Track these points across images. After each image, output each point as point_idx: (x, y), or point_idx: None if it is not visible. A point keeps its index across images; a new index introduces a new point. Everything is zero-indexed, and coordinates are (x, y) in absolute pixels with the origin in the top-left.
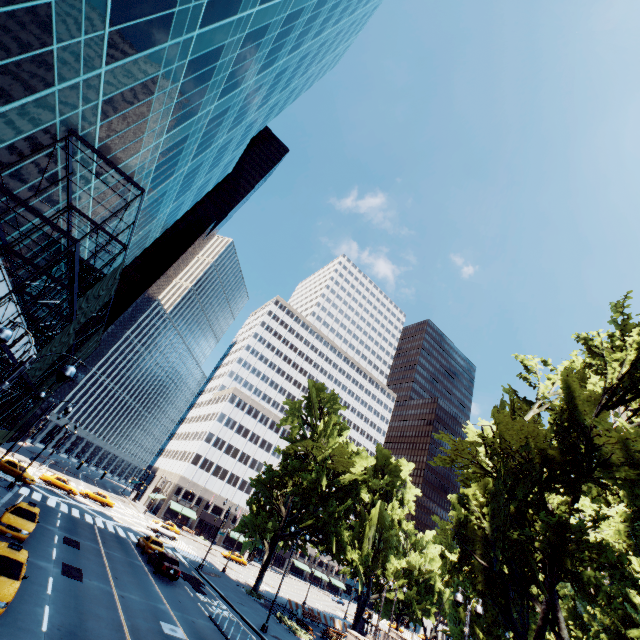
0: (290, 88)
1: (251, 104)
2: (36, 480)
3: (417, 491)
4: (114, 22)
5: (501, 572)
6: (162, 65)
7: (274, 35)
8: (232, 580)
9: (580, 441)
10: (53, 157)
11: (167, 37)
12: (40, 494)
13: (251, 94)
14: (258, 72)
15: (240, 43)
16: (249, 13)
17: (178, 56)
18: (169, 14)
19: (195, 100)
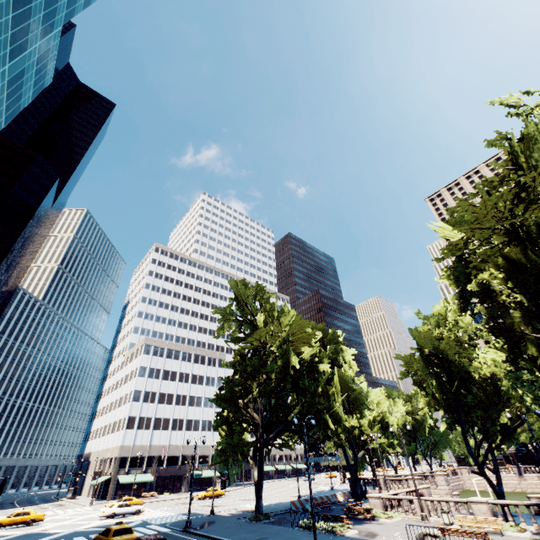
0: None
1: None
2: None
3: (353, 351)
4: None
5: None
6: None
7: None
8: (227, 517)
9: None
10: None
11: None
12: None
13: None
14: None
15: None
16: None
17: None
18: None
19: None
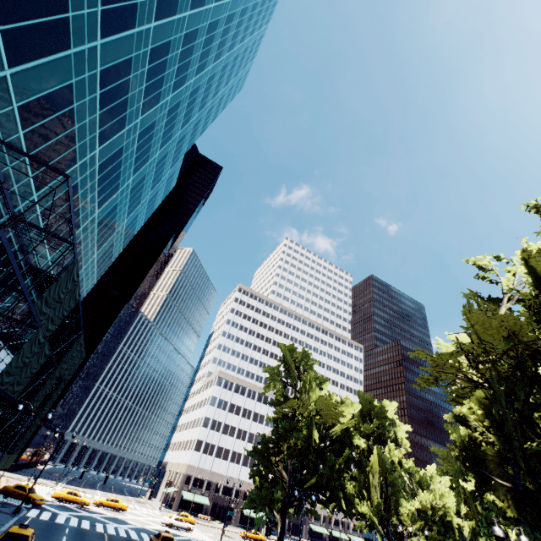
0: (207, 107)
1: (175, 121)
2: (49, 499)
3: (407, 428)
4: (3, 20)
5: (528, 490)
6: (73, 73)
7: (178, 54)
8: None
9: None
10: None
11: (69, 44)
12: (50, 513)
13: (172, 111)
14: (173, 89)
15: (147, 58)
16: (147, 28)
17: (87, 65)
18: (64, 19)
19: (119, 113)
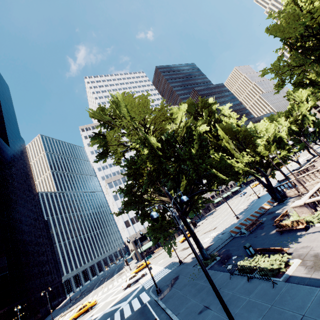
0: None
1: None
2: None
3: (227, 105)
4: None
5: None
6: None
7: None
8: (189, 265)
9: None
10: None
11: None
12: None
13: None
14: None
15: None
16: None
17: None
18: None
19: None
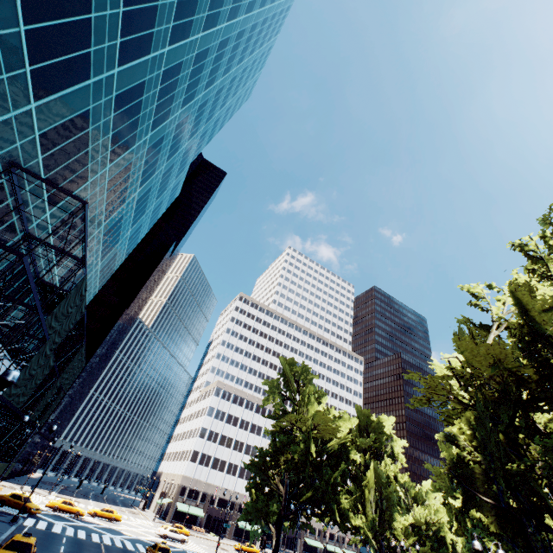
0: (214, 118)
1: (183, 133)
2: (43, 508)
3: (404, 443)
4: (33, 61)
5: (510, 507)
6: (90, 100)
7: (188, 72)
8: None
9: (547, 353)
10: (1, 191)
11: (89, 75)
12: (46, 522)
13: (180, 125)
14: (182, 105)
15: (159, 79)
16: (161, 53)
17: (104, 92)
18: (86, 54)
19: (130, 132)
